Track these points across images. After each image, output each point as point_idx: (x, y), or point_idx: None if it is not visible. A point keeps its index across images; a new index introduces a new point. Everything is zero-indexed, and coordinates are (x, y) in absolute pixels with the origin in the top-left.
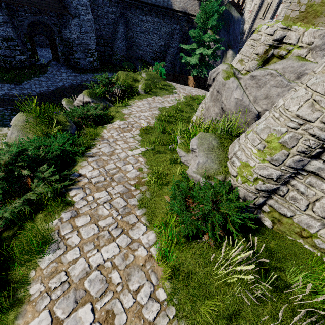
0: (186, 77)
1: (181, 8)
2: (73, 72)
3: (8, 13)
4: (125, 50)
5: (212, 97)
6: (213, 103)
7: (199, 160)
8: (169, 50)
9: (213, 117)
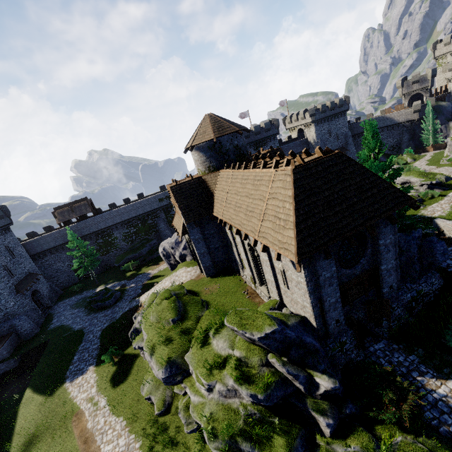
0: (424, 149)
1: (404, 121)
2: None
3: None
4: None
5: (448, 145)
6: (450, 147)
7: (451, 156)
8: (402, 141)
9: (451, 150)
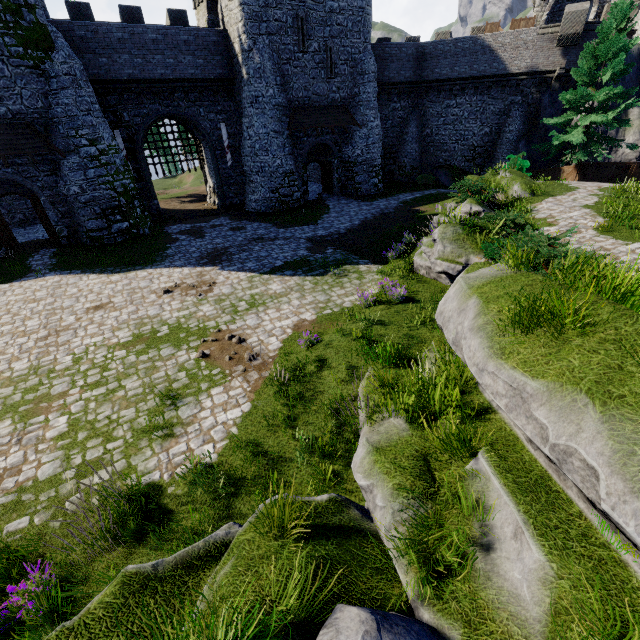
0: (555, 170)
1: (524, 69)
2: (360, 201)
3: (291, 143)
4: (417, 157)
5: None
6: None
7: None
8: (503, 137)
9: None
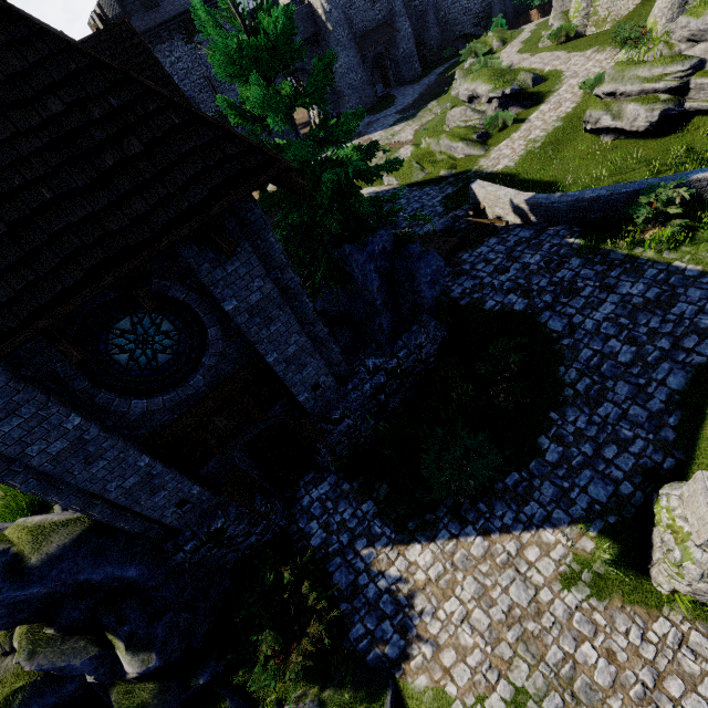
0: (527, 15)
1: None
2: (412, 85)
3: (362, 61)
4: (440, 38)
5: (555, 1)
6: (557, 3)
7: (555, 25)
8: None
9: (559, 11)
